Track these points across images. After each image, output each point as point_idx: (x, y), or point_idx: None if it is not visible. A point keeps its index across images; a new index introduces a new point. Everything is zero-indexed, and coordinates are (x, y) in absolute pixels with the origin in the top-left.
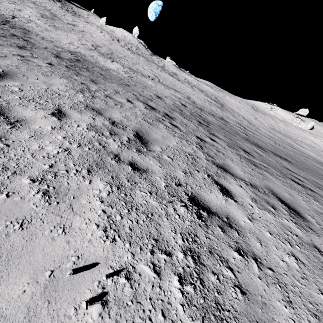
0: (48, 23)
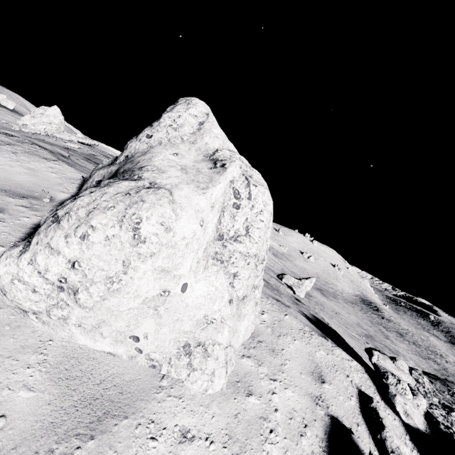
0: (402, 355)
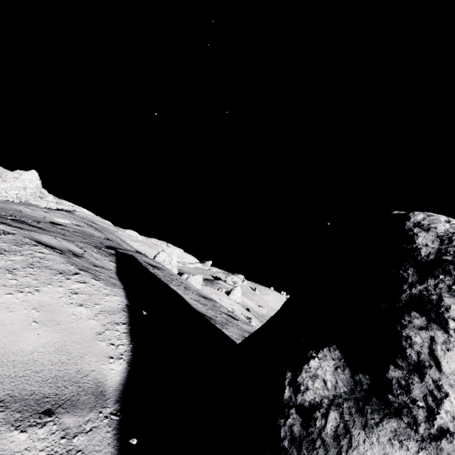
0: None
